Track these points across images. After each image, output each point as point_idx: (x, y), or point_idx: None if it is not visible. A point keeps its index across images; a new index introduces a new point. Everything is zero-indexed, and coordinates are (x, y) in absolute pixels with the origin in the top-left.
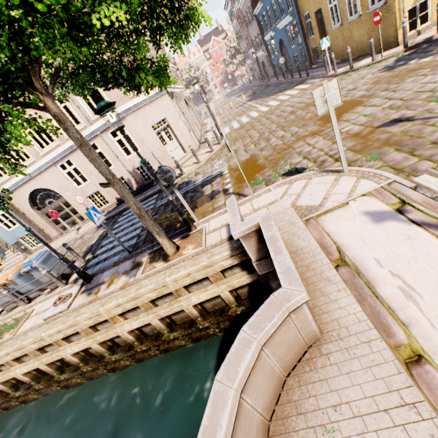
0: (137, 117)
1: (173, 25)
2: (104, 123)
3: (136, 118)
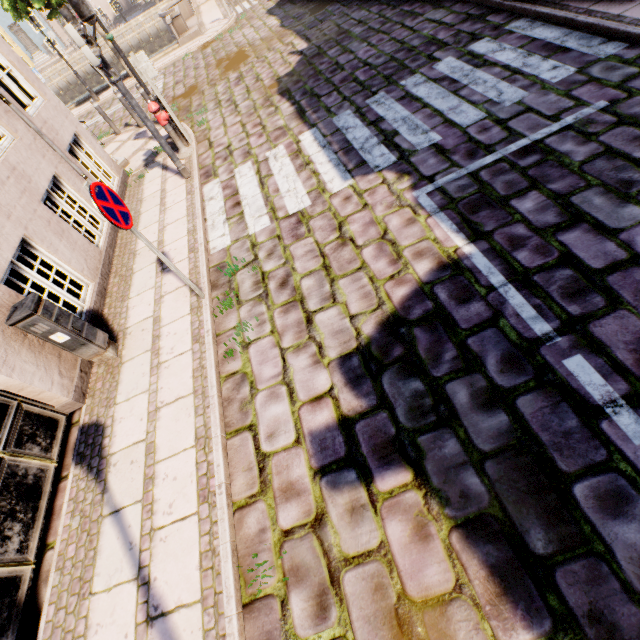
0: None
1: None
2: None
3: None
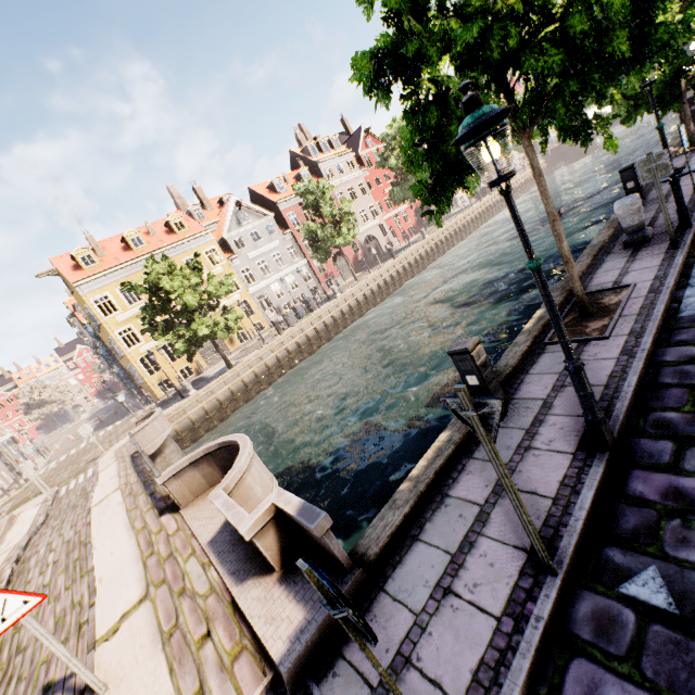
0: None
1: None
2: None
3: None
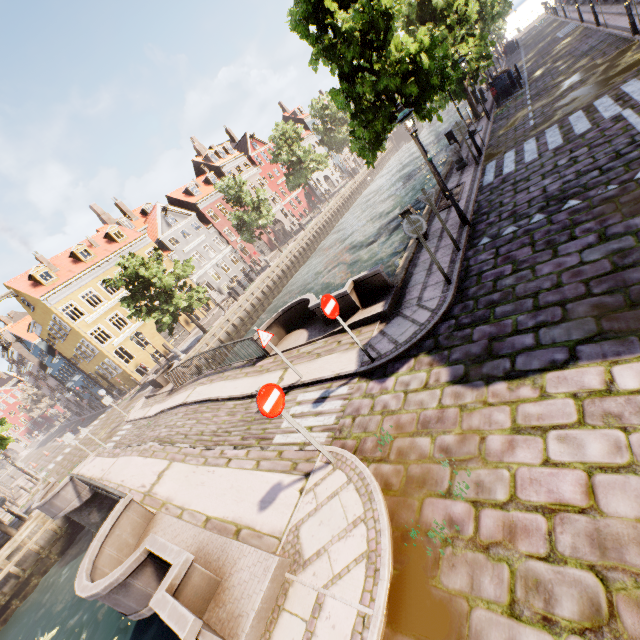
0: None
1: (1, 446)
2: None
3: None
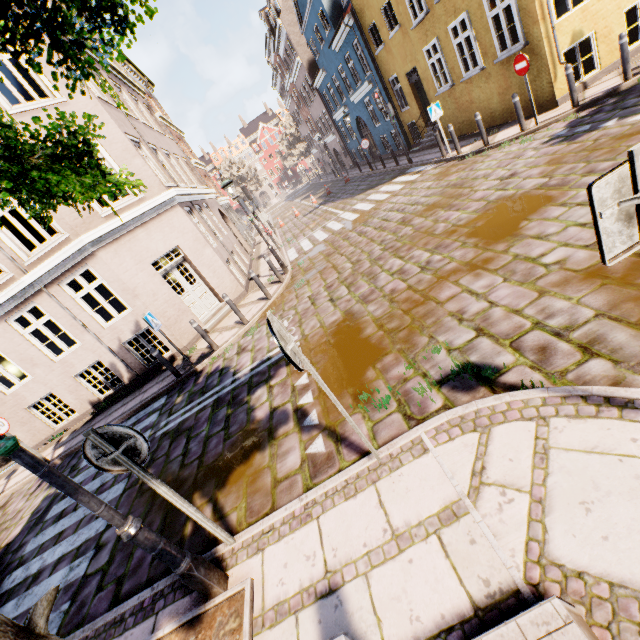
0: (119, 251)
1: None
2: (50, 268)
3: (118, 252)
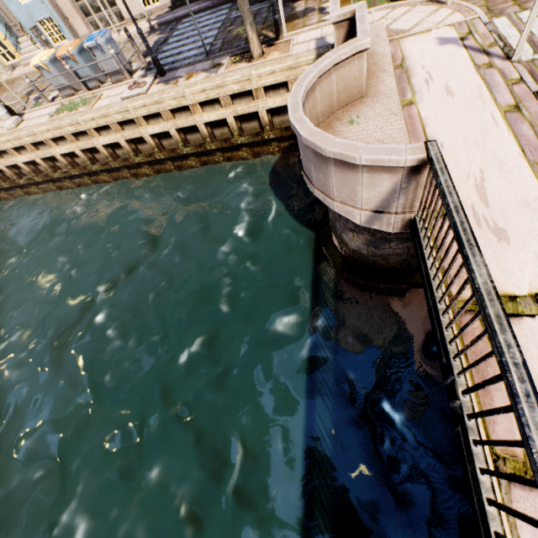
0: None
1: None
2: None
3: None
